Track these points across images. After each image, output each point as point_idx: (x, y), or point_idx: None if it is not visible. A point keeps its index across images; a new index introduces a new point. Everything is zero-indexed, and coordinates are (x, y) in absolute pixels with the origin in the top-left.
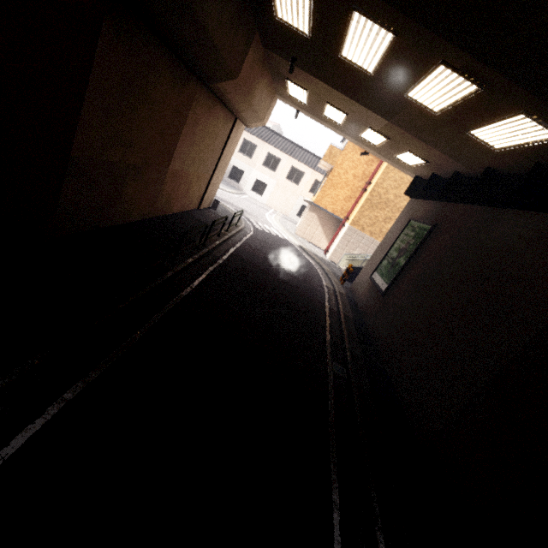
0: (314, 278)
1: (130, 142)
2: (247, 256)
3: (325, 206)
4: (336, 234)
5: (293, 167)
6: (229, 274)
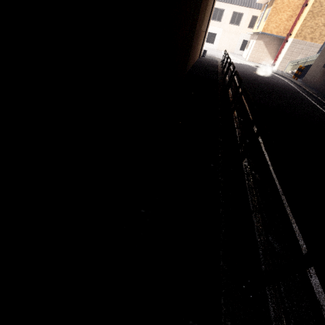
0: (279, 79)
1: (200, 16)
2: (241, 74)
3: (271, 31)
4: (281, 49)
5: (234, 12)
6: (244, 82)
